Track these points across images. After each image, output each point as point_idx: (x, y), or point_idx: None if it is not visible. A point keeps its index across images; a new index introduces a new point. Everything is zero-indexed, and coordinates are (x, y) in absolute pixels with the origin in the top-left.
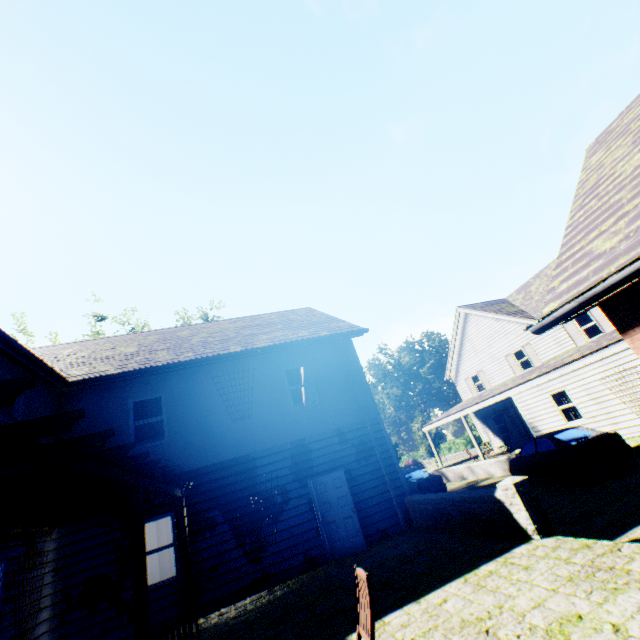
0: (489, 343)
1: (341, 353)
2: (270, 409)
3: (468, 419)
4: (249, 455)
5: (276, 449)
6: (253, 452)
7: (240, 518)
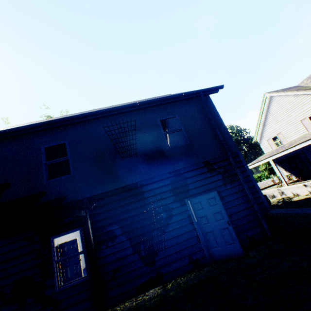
0: (288, 114)
1: (202, 106)
2: (150, 149)
3: (260, 166)
4: (137, 183)
5: (158, 178)
6: (140, 181)
7: (134, 231)
